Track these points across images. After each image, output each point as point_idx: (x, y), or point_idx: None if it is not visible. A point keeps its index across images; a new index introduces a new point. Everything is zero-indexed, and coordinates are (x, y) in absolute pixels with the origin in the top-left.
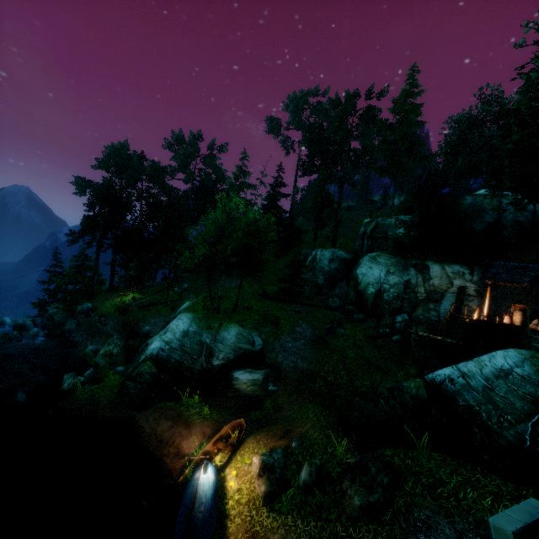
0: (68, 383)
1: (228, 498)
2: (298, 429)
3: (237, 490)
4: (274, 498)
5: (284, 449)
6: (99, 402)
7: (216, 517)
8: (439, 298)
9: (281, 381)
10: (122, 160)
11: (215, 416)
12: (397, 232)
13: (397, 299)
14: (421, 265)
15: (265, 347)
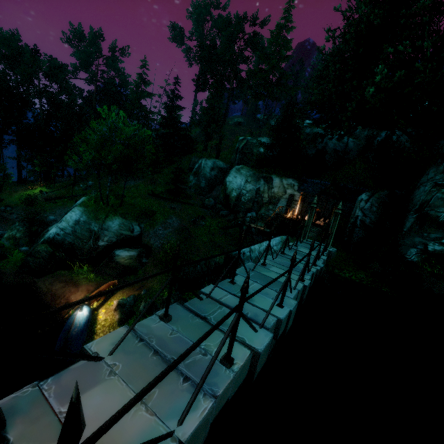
0: None
1: (97, 324)
2: (148, 284)
3: (104, 320)
4: (124, 322)
5: (135, 295)
6: (4, 272)
7: (87, 334)
8: (276, 202)
9: (151, 257)
10: (13, 52)
11: (98, 279)
12: (260, 150)
13: (250, 201)
14: (268, 178)
15: (143, 233)
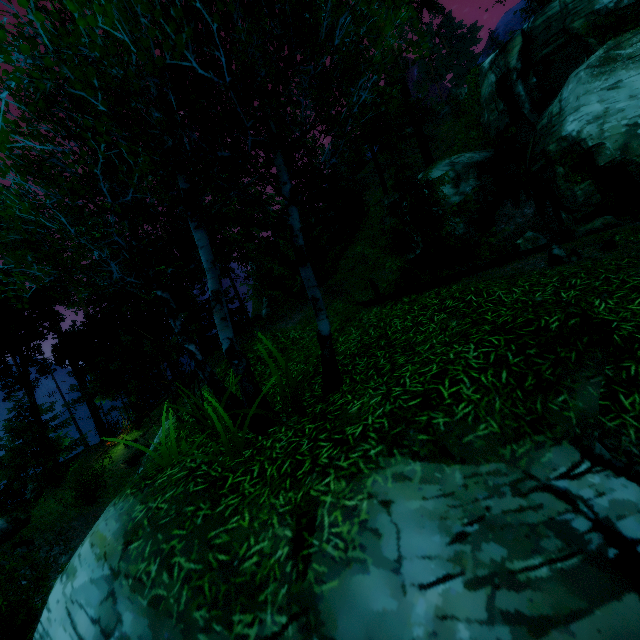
0: None
1: None
2: None
3: None
4: None
5: None
6: None
7: None
8: None
9: None
10: None
11: None
12: (599, 7)
13: None
14: None
15: None
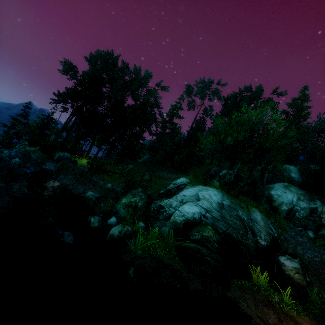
0: (118, 230)
1: None
2: None
3: None
4: None
5: None
6: (173, 266)
7: None
8: None
9: (312, 274)
10: (113, 62)
11: (298, 308)
12: (291, 175)
13: (305, 218)
14: (324, 200)
15: (278, 236)
